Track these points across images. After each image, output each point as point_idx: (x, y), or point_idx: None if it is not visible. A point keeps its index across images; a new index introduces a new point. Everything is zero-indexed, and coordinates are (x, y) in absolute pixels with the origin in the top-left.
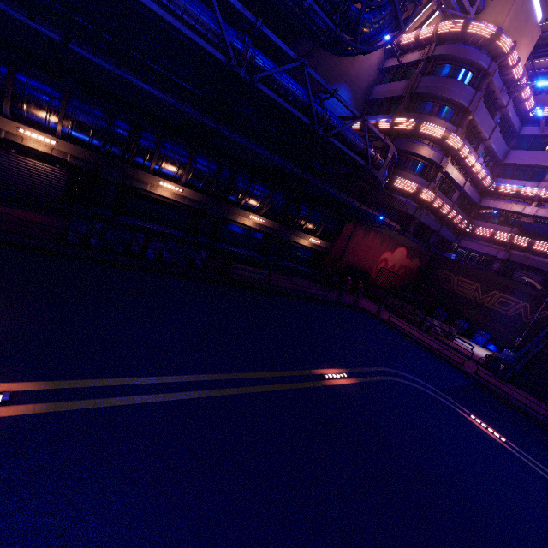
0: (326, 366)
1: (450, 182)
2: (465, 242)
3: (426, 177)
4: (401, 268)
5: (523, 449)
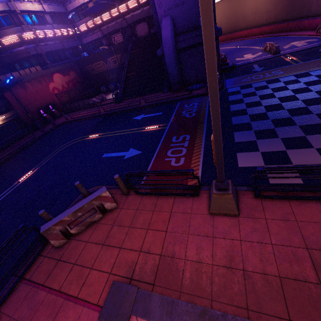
0: (23, 175)
1: (35, 13)
2: (84, 40)
3: (16, 24)
4: (68, 84)
5: (106, 131)
